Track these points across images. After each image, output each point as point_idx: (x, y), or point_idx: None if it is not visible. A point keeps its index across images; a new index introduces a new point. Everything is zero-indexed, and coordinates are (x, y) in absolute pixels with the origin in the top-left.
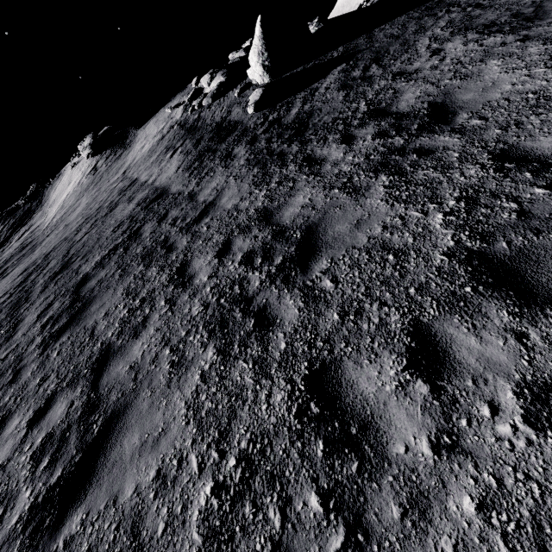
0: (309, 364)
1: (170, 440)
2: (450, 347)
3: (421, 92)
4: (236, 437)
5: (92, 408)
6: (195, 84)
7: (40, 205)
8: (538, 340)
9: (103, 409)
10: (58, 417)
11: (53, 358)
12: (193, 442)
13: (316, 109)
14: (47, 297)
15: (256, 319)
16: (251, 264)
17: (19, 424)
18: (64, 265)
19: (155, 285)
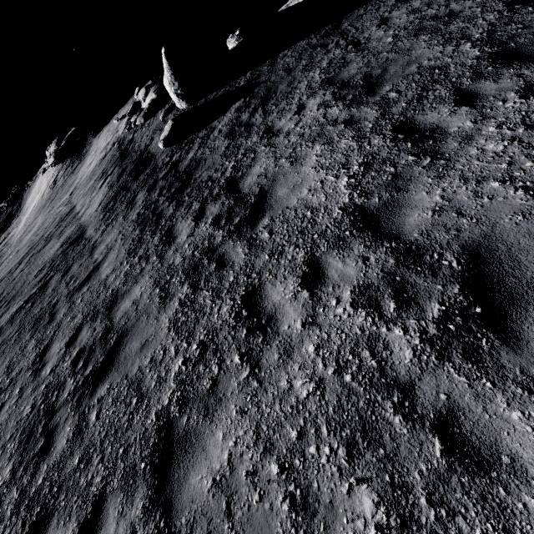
0: (40, 510)
1: None
2: (101, 529)
3: (264, 168)
4: None
5: None
6: (136, 95)
7: (19, 209)
8: None
9: None
10: None
11: None
12: None
13: (203, 159)
14: None
15: (45, 440)
16: (75, 366)
17: None
18: None
19: (24, 365)
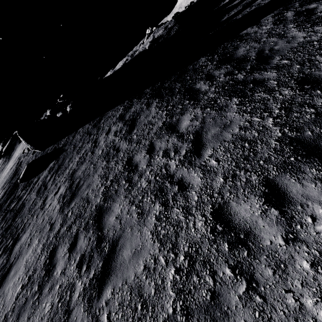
0: None
1: None
2: None
3: (24, 240)
4: None
5: None
6: None
7: None
8: None
9: None
10: None
11: None
12: None
13: (24, 206)
14: None
15: None
16: None
17: None
18: None
19: None
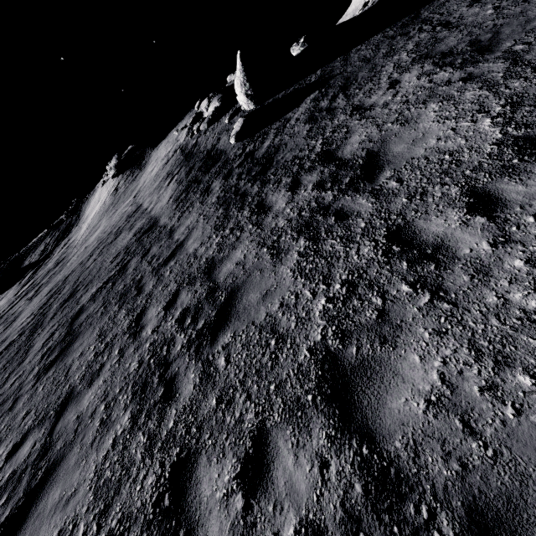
0: (180, 450)
1: (75, 502)
2: (273, 462)
3: (365, 136)
4: (112, 514)
5: (44, 453)
6: (197, 107)
7: (78, 219)
8: (334, 474)
9: (50, 456)
10: (23, 455)
11: (38, 392)
12: (87, 509)
13: (282, 144)
14: (53, 325)
15: (165, 389)
16: (182, 323)
17: (1, 455)
18: (72, 292)
19: (118, 331)
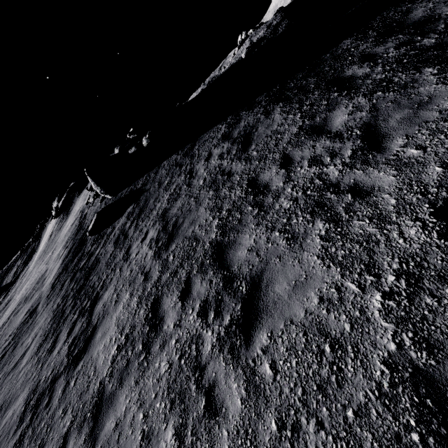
0: None
1: None
2: None
3: (108, 298)
4: None
5: None
6: None
7: (38, 245)
8: None
9: None
10: None
11: None
12: None
13: (99, 261)
14: None
15: None
16: None
17: None
18: None
19: None
